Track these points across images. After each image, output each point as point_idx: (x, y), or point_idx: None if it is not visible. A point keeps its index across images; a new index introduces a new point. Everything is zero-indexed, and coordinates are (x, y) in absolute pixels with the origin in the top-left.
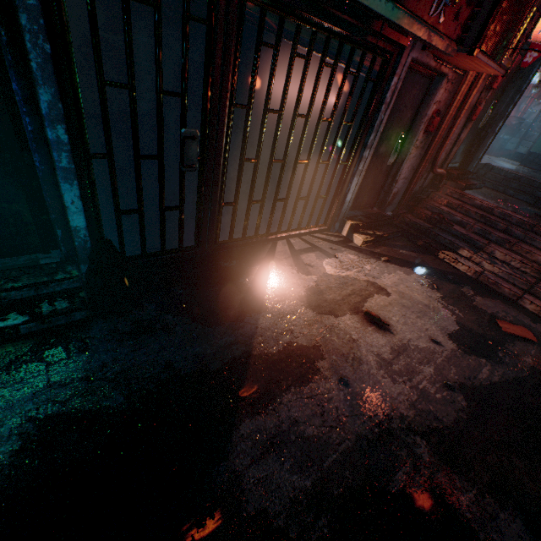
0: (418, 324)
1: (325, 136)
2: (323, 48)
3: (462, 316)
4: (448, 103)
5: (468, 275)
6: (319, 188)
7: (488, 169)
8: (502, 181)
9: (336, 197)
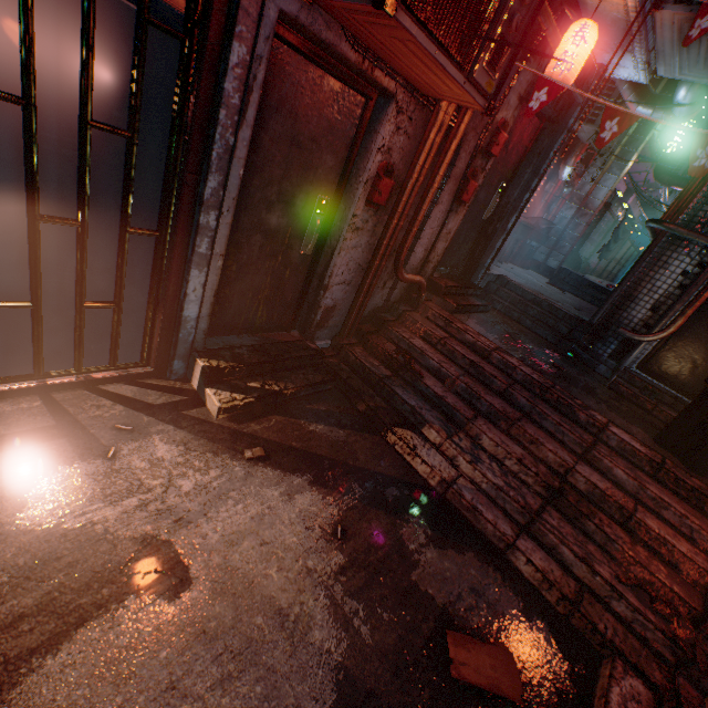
0: None
1: (26, 146)
2: None
3: (367, 637)
4: (411, 157)
5: (431, 483)
6: (75, 284)
7: (502, 283)
8: (518, 303)
9: (155, 307)
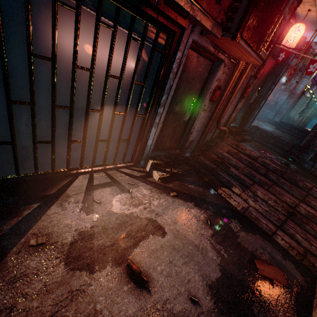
0: (182, 273)
1: (117, 91)
2: (97, 6)
3: (227, 257)
4: (226, 82)
5: (238, 209)
6: (119, 134)
7: (256, 129)
8: (264, 138)
9: (138, 141)
